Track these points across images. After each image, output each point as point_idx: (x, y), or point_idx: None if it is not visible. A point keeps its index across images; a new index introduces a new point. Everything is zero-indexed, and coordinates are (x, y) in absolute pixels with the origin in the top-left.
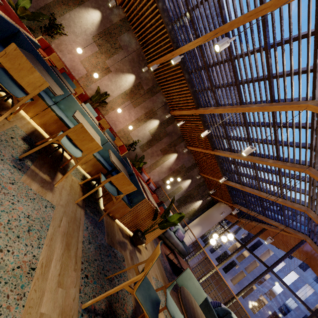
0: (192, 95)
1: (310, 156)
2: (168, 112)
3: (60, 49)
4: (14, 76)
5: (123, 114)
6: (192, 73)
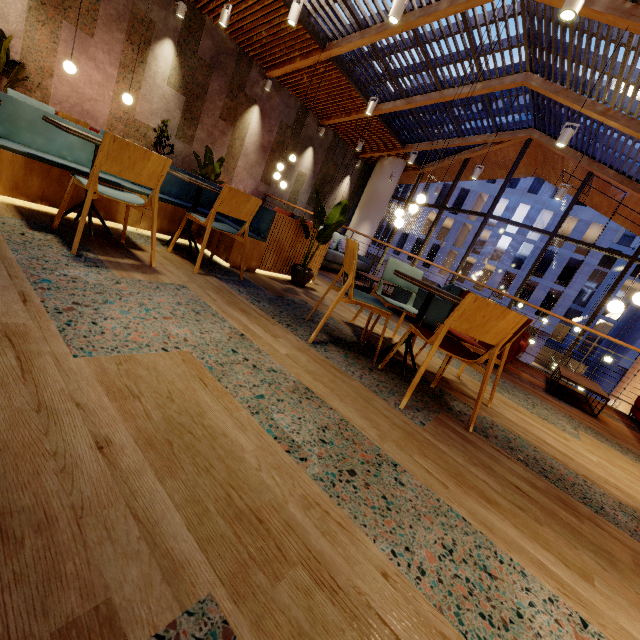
0: None
1: None
2: None
3: None
4: None
5: (82, 71)
6: None
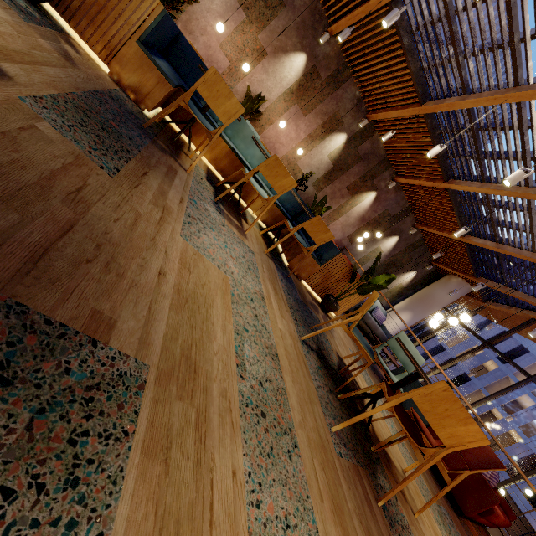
0: (414, 77)
1: None
2: (363, 117)
3: (190, 29)
4: (210, 106)
5: (287, 129)
6: (416, 33)
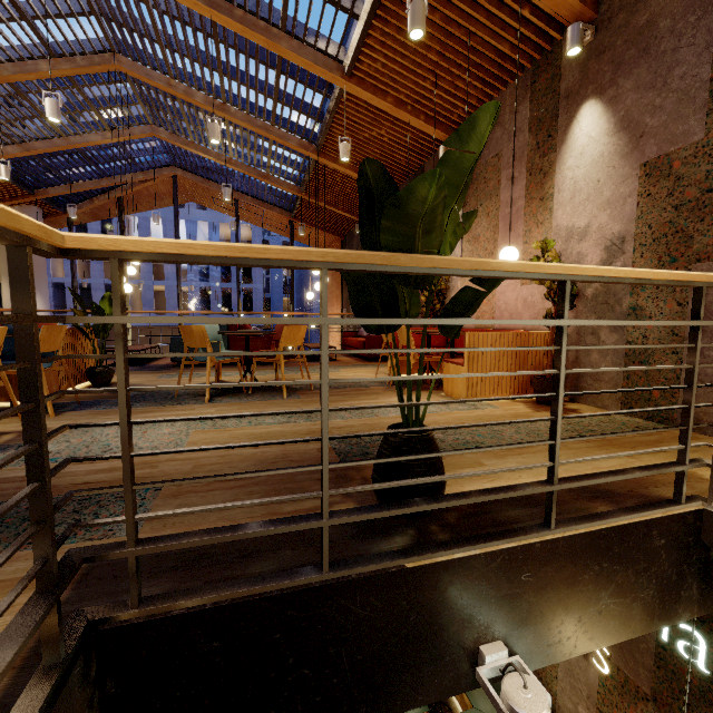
0: None
1: (103, 33)
2: None
3: None
4: None
5: None
6: None
